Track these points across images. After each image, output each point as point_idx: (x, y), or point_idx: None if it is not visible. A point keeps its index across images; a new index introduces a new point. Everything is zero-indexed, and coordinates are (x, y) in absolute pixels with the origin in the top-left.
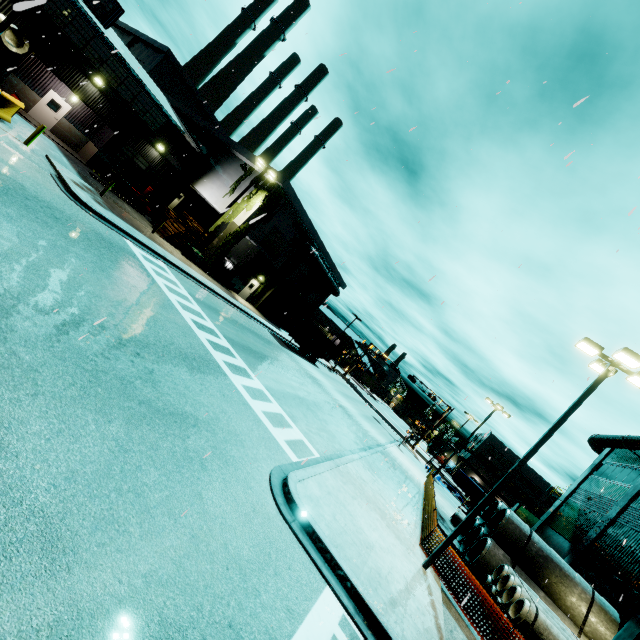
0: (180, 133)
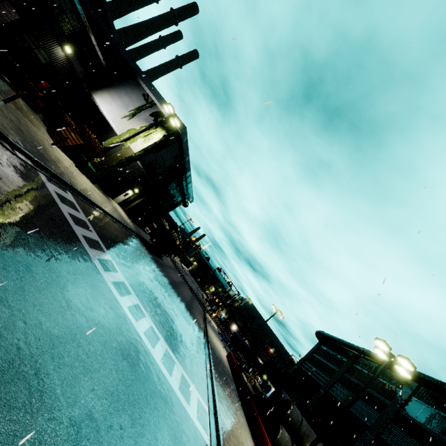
0: (92, 43)
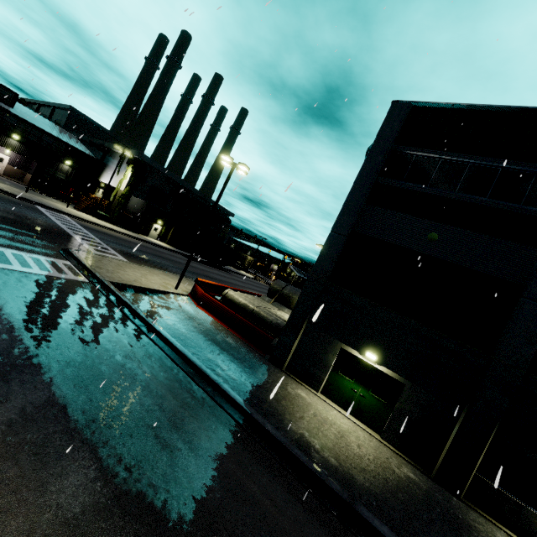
0: (77, 150)
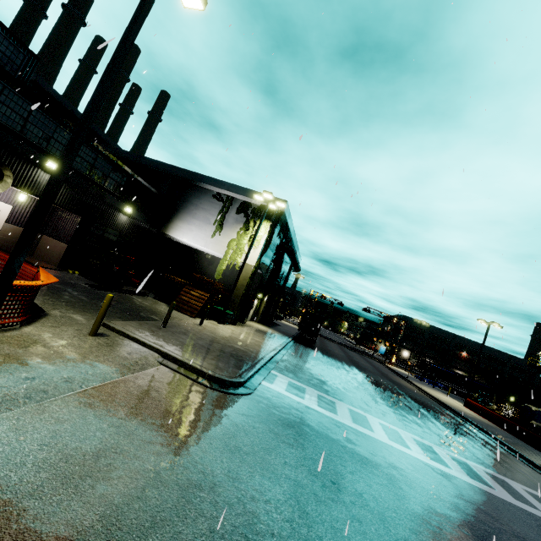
0: (142, 185)
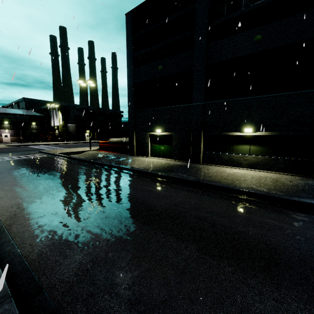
0: (34, 116)
